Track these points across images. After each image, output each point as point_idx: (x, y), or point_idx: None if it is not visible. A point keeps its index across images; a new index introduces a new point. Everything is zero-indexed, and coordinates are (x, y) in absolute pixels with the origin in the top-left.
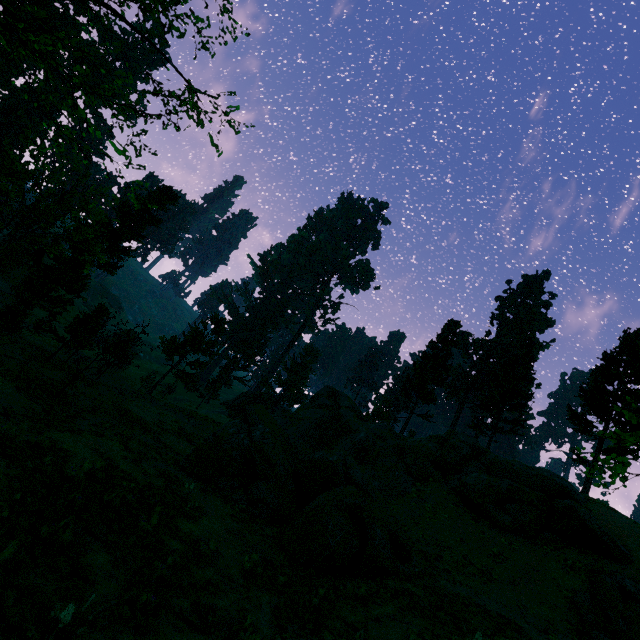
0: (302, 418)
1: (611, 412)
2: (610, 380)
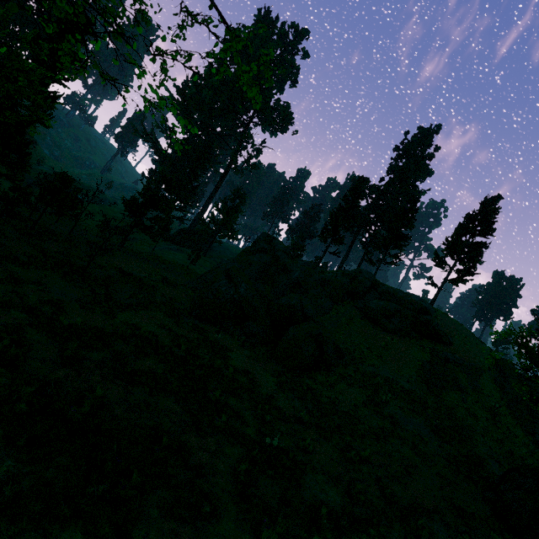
0: (252, 263)
1: (460, 255)
2: (465, 233)
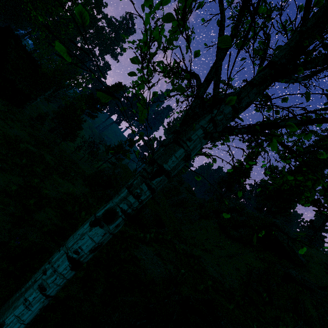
0: None
1: None
2: None
